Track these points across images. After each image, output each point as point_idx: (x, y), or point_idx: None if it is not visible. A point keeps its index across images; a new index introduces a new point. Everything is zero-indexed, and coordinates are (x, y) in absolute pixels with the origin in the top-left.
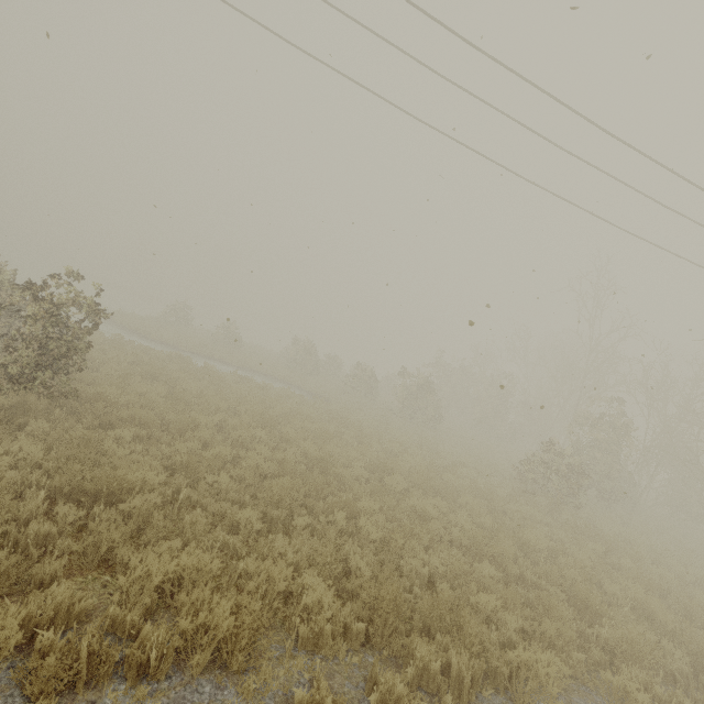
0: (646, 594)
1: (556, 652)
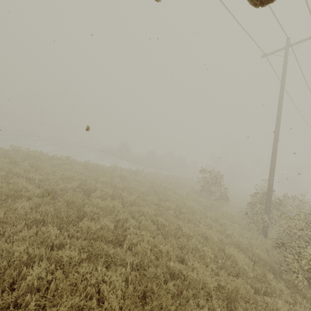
0: None
1: None
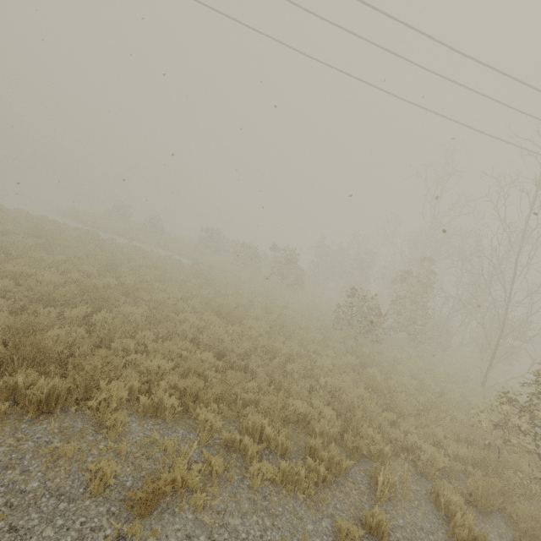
0: (365, 389)
1: (200, 403)
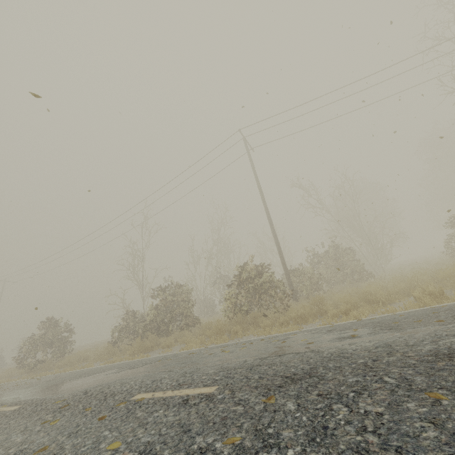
0: None
1: None
